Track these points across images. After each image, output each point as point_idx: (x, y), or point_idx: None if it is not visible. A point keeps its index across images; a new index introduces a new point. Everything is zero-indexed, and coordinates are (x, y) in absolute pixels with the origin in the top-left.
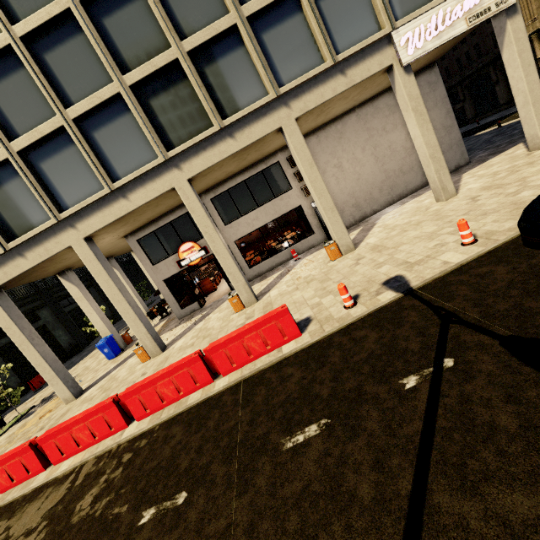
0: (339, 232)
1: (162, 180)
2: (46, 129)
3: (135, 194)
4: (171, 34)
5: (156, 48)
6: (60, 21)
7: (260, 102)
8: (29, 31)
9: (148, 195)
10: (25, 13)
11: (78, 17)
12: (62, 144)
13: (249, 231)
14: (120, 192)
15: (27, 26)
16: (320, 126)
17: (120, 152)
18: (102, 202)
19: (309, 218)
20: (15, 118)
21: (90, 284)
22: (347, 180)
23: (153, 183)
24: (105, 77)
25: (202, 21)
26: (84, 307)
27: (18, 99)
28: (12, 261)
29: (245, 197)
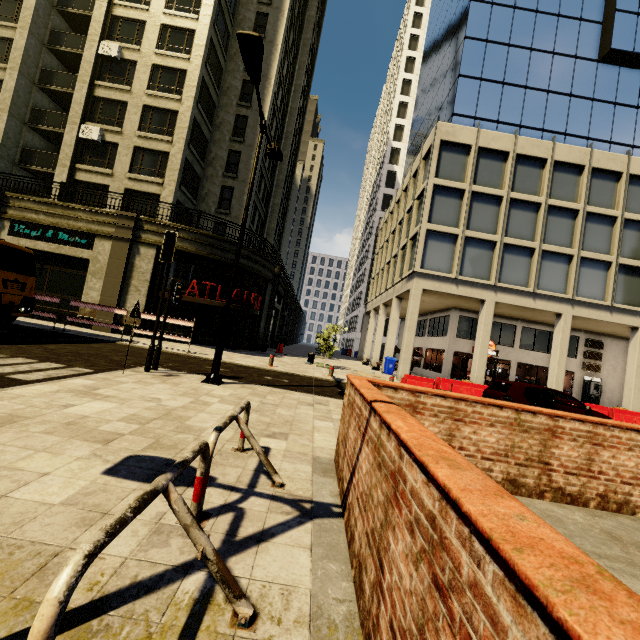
0: (635, 405)
1: (559, 306)
2: (526, 244)
3: (540, 301)
4: (618, 251)
5: (602, 250)
6: (567, 210)
7: (639, 309)
8: (554, 205)
9: (546, 307)
10: (554, 196)
11: (580, 215)
12: (523, 254)
13: (531, 363)
14: (533, 295)
15: (555, 203)
16: (617, 336)
17: (548, 277)
18: (520, 293)
19: (575, 384)
20: (512, 228)
21: (290, 304)
22: (614, 379)
23: (554, 304)
24: (568, 243)
25: (632, 255)
26: (392, 328)
27: (521, 222)
28: (449, 284)
29: (543, 341)
